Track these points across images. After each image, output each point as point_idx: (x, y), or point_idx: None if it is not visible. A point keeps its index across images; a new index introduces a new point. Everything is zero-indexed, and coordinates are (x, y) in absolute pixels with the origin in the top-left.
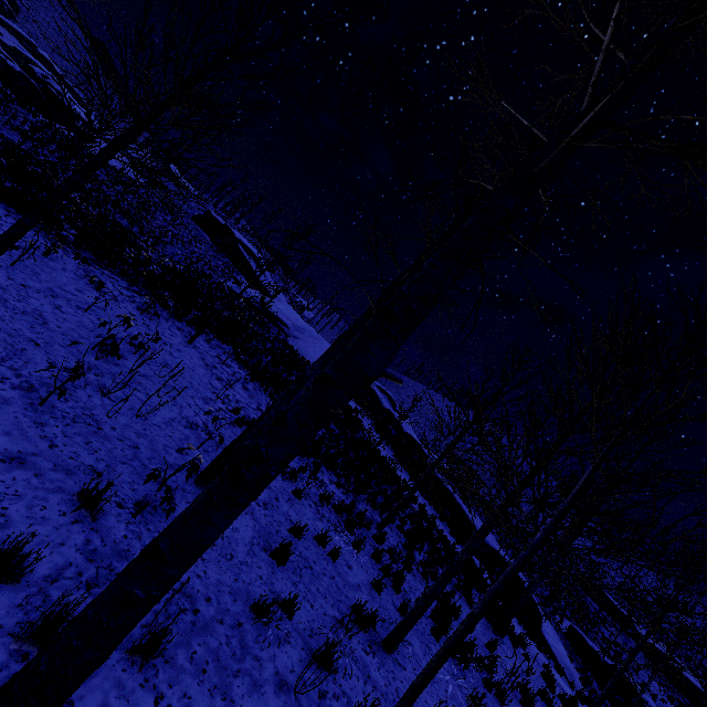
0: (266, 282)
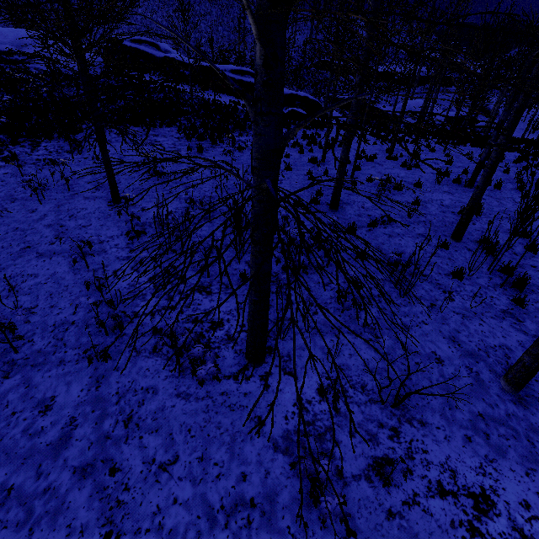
0: None
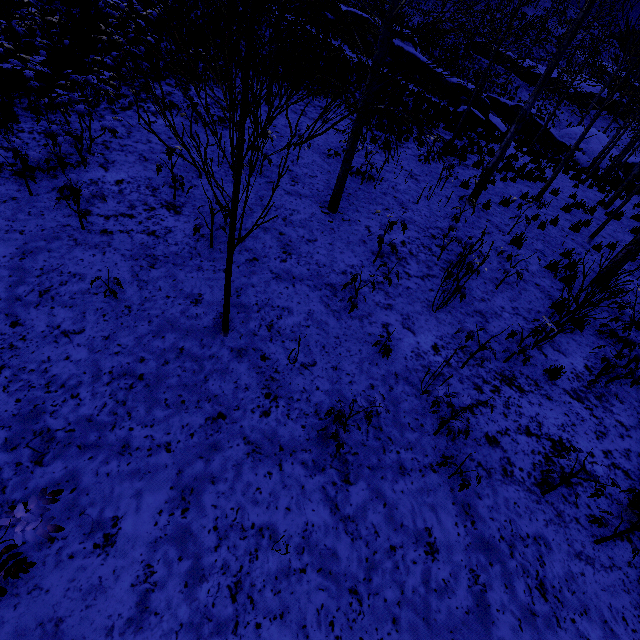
0: None
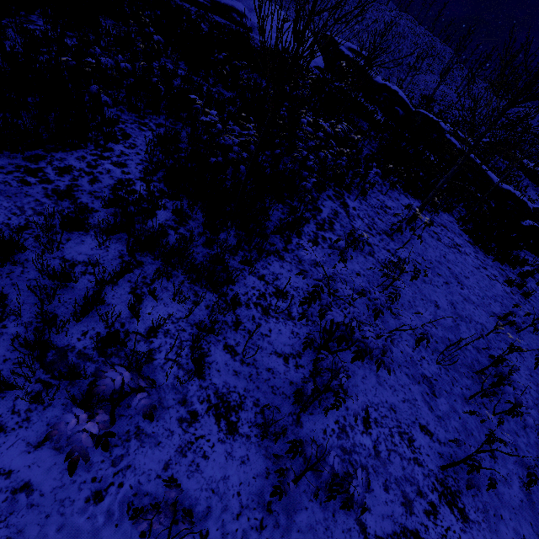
0: None
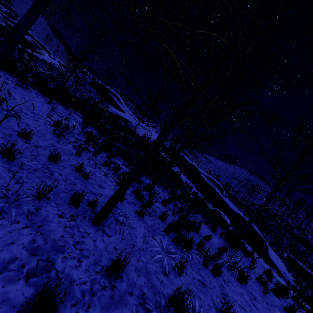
0: (123, 108)
